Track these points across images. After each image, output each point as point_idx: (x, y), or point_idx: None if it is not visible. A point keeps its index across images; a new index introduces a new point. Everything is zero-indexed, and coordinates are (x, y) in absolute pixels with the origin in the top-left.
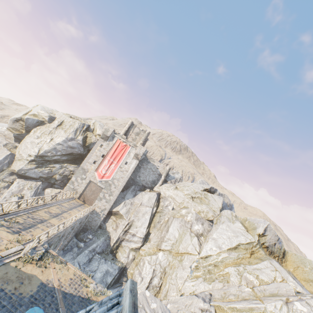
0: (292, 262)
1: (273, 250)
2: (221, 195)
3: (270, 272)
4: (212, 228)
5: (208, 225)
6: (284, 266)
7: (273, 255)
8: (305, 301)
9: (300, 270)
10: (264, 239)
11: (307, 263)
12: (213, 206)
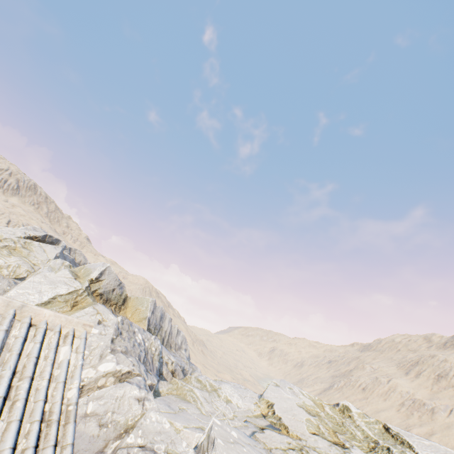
0: (132, 307)
1: (110, 297)
2: (69, 250)
3: (89, 317)
4: (16, 286)
5: (9, 284)
6: (124, 314)
7: (109, 303)
8: (103, 324)
9: (138, 312)
10: (99, 286)
11: (145, 303)
12: (38, 258)
